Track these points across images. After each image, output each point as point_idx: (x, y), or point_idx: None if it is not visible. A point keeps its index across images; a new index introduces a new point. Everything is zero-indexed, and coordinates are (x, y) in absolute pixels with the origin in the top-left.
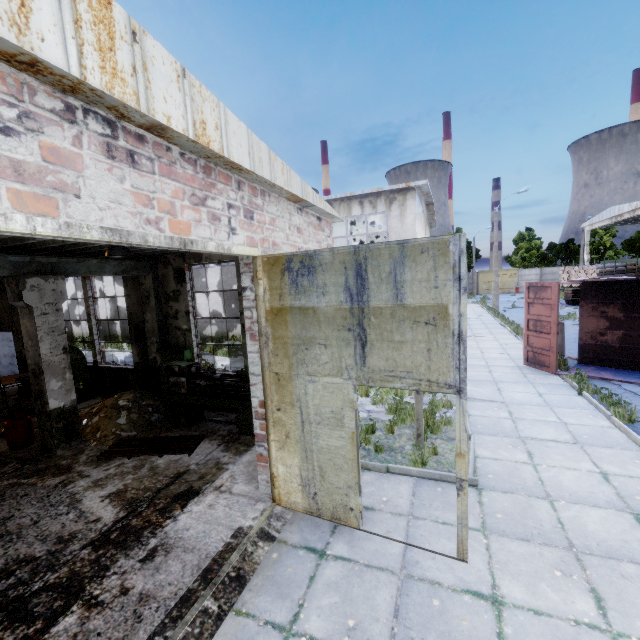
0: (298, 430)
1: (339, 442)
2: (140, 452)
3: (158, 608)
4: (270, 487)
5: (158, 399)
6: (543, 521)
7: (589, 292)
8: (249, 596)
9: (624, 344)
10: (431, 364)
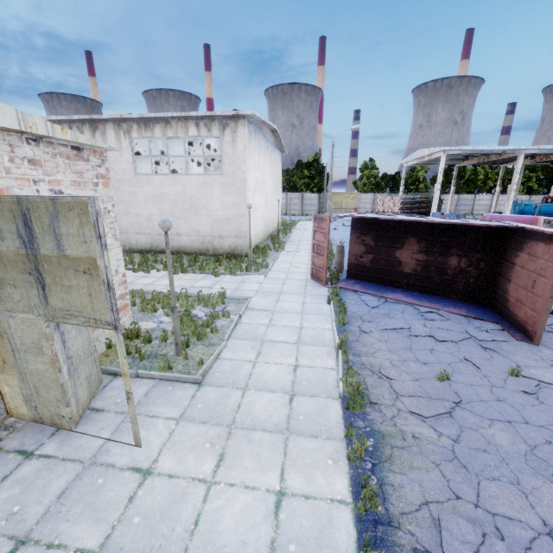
0: (11, 357)
1: (44, 366)
2: None
3: None
4: (3, 403)
5: None
6: (228, 407)
7: (356, 224)
8: None
9: (373, 265)
10: (94, 306)
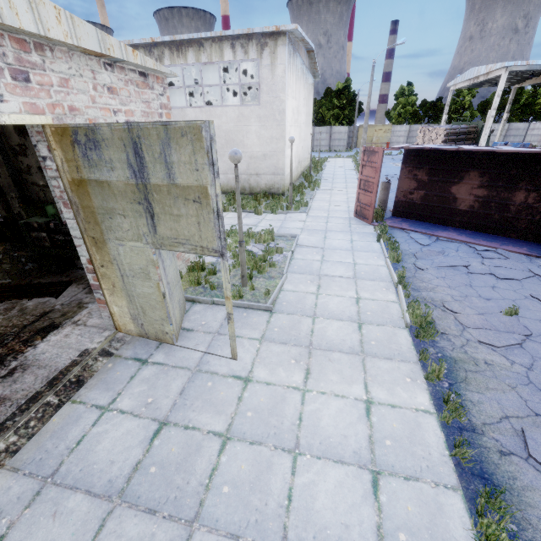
0: (120, 281)
1: (150, 290)
2: (11, 297)
3: (12, 405)
4: (112, 321)
5: (31, 250)
6: (302, 331)
7: (409, 157)
8: (84, 392)
9: (423, 202)
10: (202, 234)
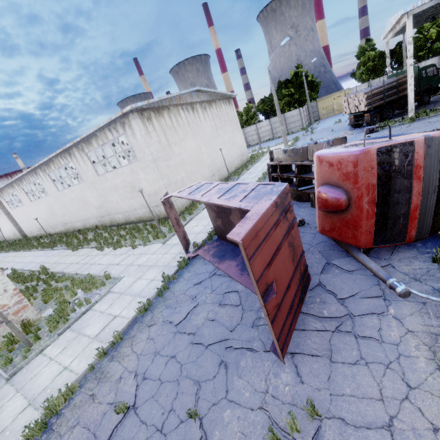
0: None
1: None
2: None
3: None
4: None
5: None
6: None
7: None
8: None
9: (224, 228)
10: None
